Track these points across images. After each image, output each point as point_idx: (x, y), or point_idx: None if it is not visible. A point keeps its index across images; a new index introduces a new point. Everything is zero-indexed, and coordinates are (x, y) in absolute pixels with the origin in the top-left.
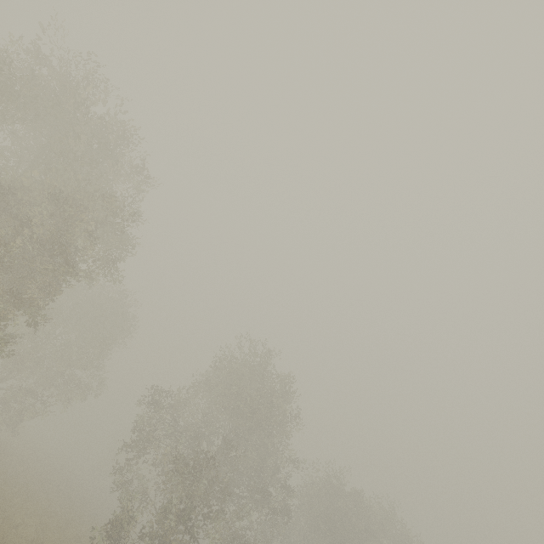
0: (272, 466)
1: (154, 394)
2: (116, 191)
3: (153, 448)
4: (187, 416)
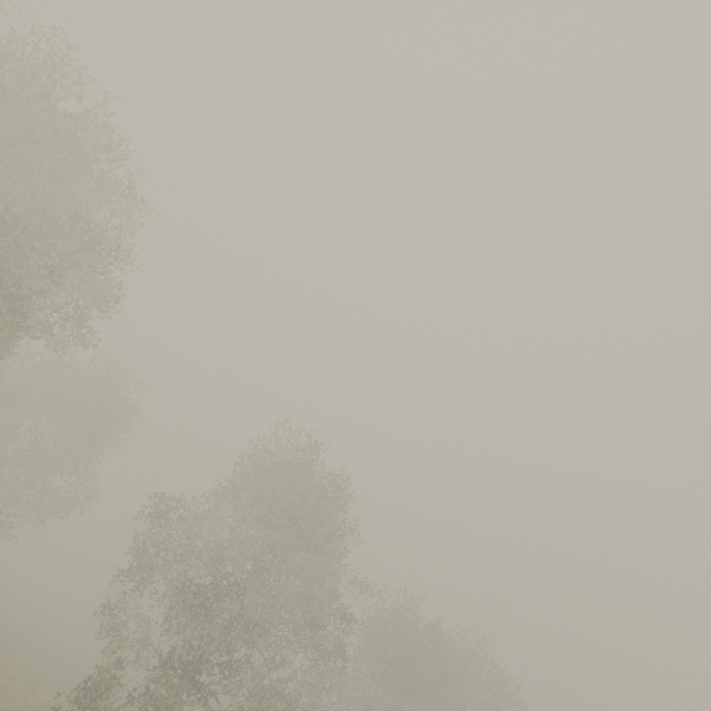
0: (322, 595)
1: (159, 505)
2: (98, 223)
3: (157, 577)
4: (207, 533)
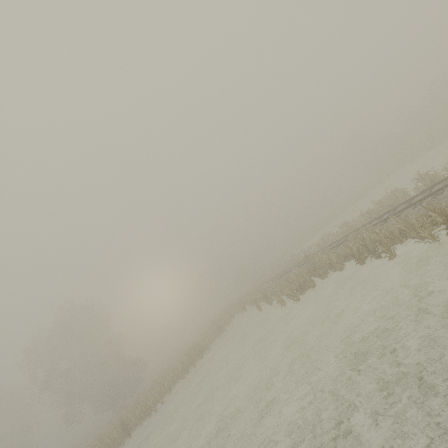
0: None
1: None
2: None
3: None
4: None
